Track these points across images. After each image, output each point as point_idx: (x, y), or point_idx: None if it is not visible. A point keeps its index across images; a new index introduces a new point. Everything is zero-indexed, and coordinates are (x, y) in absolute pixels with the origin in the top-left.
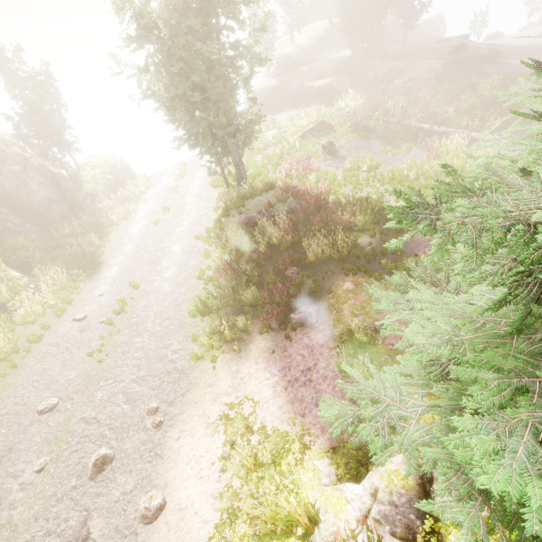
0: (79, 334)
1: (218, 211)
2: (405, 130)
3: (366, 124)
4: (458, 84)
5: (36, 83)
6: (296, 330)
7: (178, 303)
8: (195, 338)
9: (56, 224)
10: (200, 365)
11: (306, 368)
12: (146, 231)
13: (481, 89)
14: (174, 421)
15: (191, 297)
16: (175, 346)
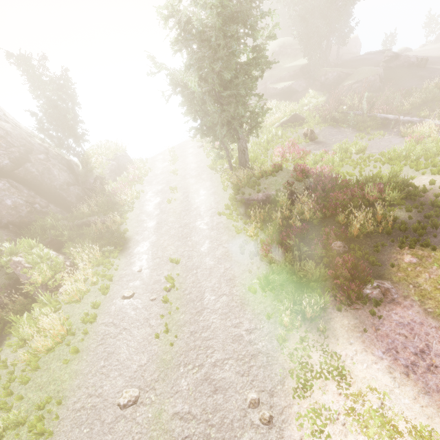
0: (132, 313)
1: (226, 190)
2: (370, 120)
3: (334, 116)
4: (399, 84)
5: (56, 85)
6: (377, 306)
7: (228, 278)
8: (270, 317)
9: (72, 204)
10: (285, 346)
11: (419, 350)
12: (161, 209)
13: (425, 87)
14: (286, 415)
15: (241, 272)
16: (247, 325)
